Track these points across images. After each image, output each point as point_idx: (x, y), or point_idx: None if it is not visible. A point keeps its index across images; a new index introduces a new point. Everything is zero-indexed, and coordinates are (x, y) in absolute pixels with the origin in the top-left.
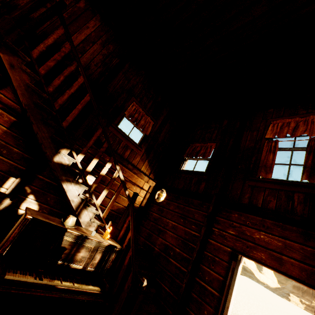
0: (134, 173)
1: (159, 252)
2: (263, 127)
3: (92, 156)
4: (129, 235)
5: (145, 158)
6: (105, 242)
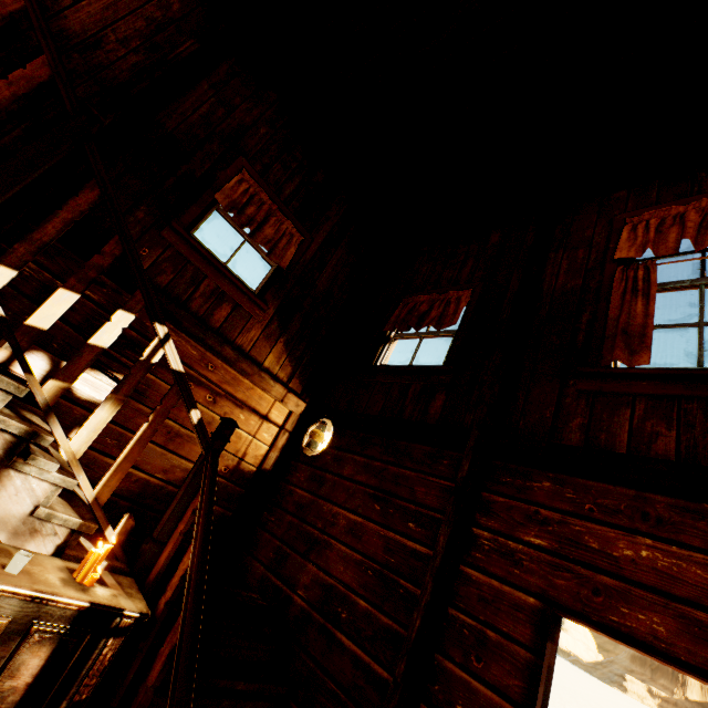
0: (241, 373)
1: (305, 612)
2: (602, 236)
3: (101, 311)
4: (184, 561)
5: (276, 332)
6: (68, 599)
